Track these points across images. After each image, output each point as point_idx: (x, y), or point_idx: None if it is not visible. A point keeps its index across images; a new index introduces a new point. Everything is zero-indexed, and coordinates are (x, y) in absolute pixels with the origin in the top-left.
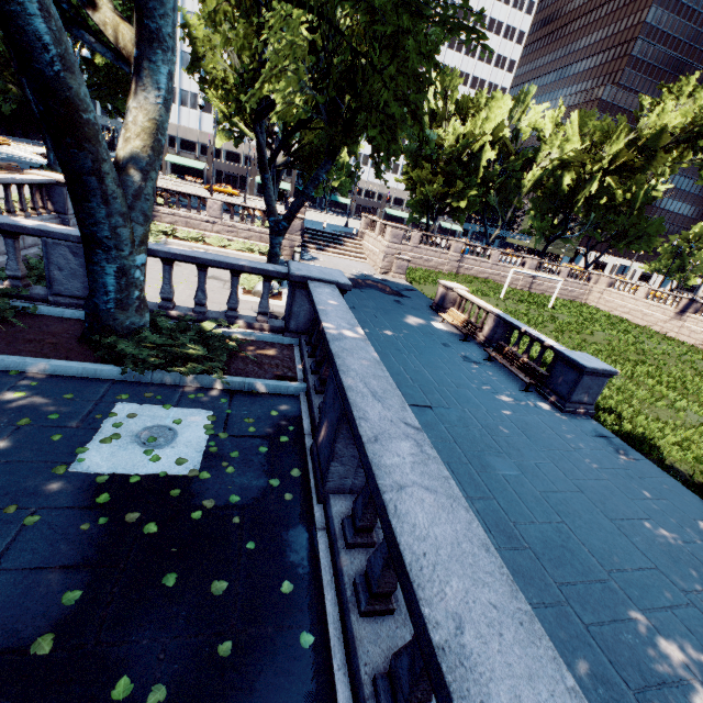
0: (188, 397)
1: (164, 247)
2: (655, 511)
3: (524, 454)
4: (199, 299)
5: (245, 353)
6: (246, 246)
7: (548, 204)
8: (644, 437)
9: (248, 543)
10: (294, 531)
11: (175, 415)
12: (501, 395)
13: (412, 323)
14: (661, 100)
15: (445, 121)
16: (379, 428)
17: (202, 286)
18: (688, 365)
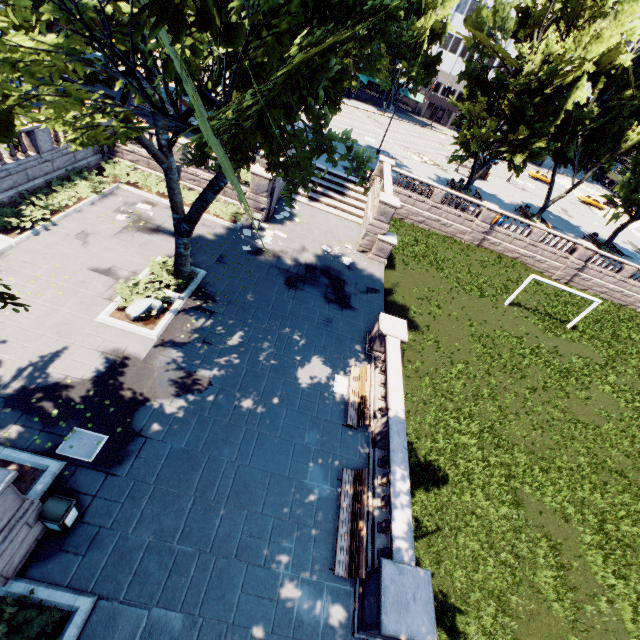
0: None
1: None
2: None
3: None
4: None
5: None
6: None
7: None
8: None
9: None
10: None
11: None
12: (288, 582)
13: (304, 379)
14: None
15: (540, 27)
16: None
17: None
18: None
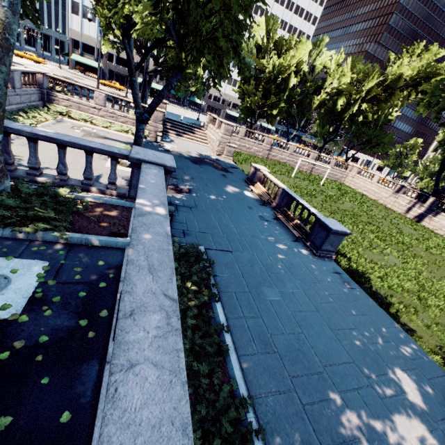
0: (31, 249)
1: (28, 128)
2: (359, 323)
3: (286, 285)
4: (60, 169)
5: (87, 214)
6: (123, 128)
7: (327, 118)
8: (362, 273)
9: (44, 378)
10: (88, 364)
11: (14, 265)
12: (279, 244)
13: (230, 191)
14: (401, 57)
15: (267, 53)
16: (139, 302)
17: (62, 160)
18: (395, 226)
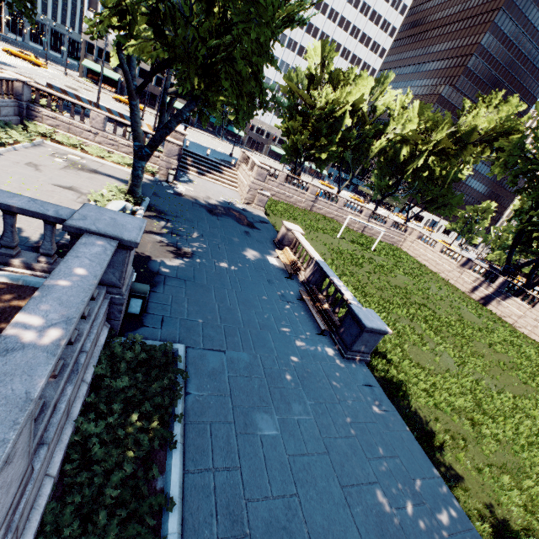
0: None
1: None
2: (384, 472)
3: (292, 408)
4: None
5: None
6: (125, 160)
7: (387, 169)
8: (402, 383)
9: None
10: None
11: None
12: (297, 339)
13: (250, 256)
14: (477, 107)
15: (320, 86)
16: None
17: None
18: (455, 310)
